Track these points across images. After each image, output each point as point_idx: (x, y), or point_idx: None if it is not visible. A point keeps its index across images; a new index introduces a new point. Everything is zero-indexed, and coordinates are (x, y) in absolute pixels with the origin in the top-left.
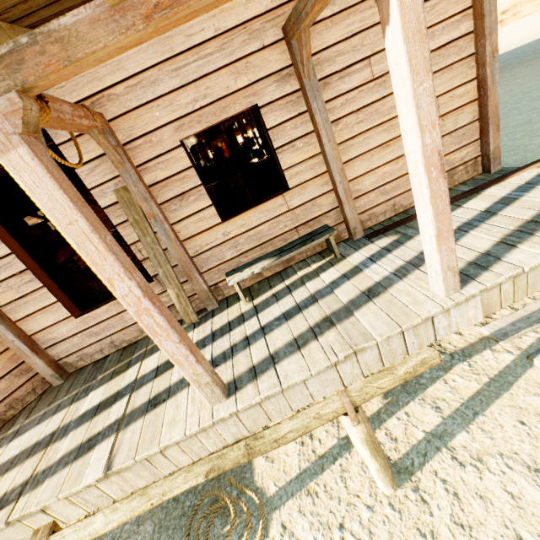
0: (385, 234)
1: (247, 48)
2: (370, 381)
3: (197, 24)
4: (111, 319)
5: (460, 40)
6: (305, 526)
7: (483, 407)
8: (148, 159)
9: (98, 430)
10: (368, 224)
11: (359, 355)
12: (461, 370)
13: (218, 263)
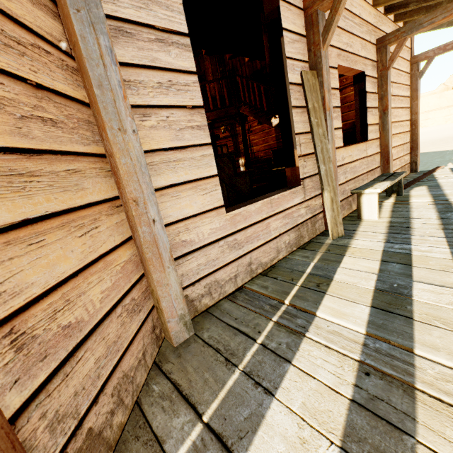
0: (411, 187)
1: (366, 36)
2: None
3: (354, 2)
4: (259, 224)
5: (407, 98)
6: None
7: None
8: None
9: None
10: None
11: None
12: None
13: None
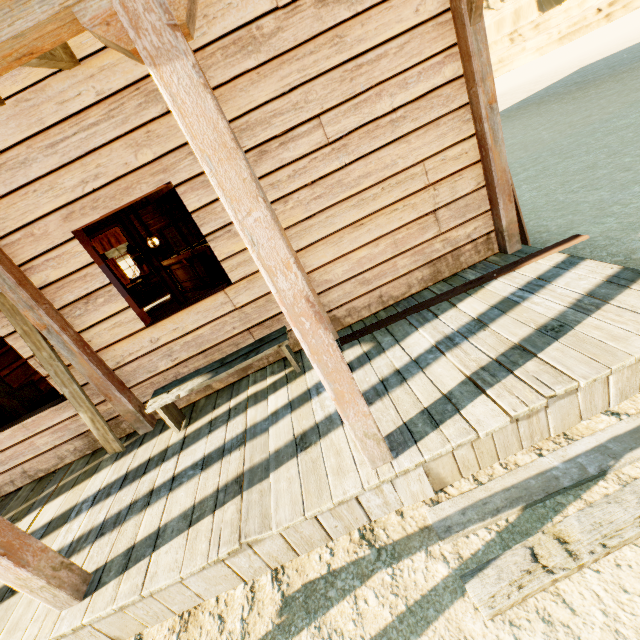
0: (359, 340)
1: (146, 114)
2: None
3: (71, 88)
4: (19, 445)
5: (446, 88)
6: None
7: None
8: (34, 255)
9: None
10: (348, 321)
11: (255, 546)
12: (380, 583)
13: (150, 375)
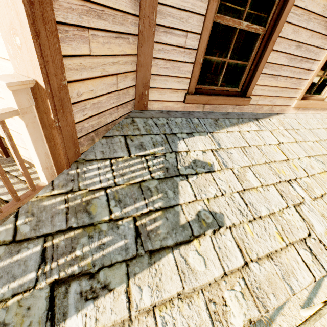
0: None
1: None
2: None
3: None
4: None
5: None
6: (286, 325)
7: (317, 291)
8: None
9: None
10: None
11: None
12: None
13: None
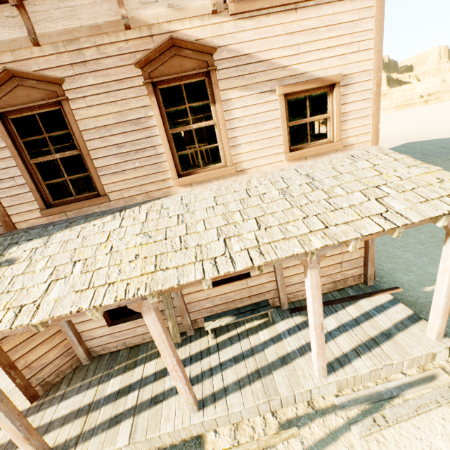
0: (300, 313)
1: None
2: (271, 438)
3: None
4: (129, 330)
5: None
6: None
7: (322, 447)
8: None
9: (121, 411)
10: (292, 300)
11: (270, 401)
12: (319, 422)
13: (200, 309)
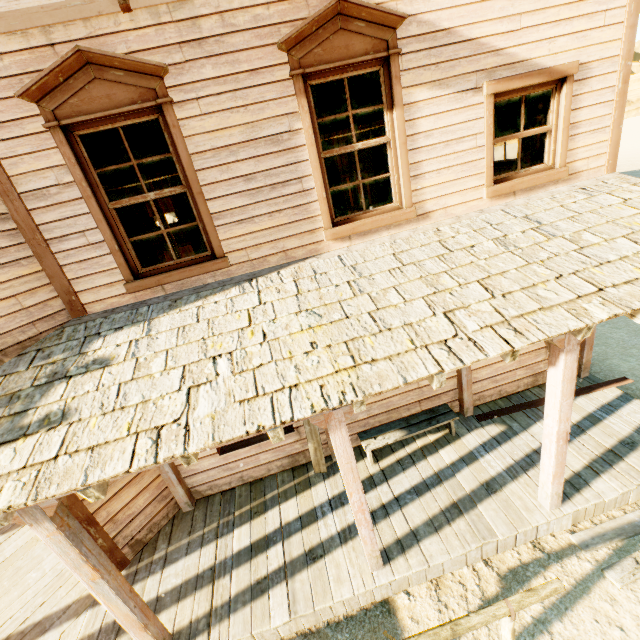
0: (493, 421)
1: None
2: (524, 597)
3: None
4: (248, 458)
5: None
6: None
7: (571, 604)
8: None
9: (263, 574)
10: (476, 403)
11: (483, 545)
12: (556, 570)
13: (350, 422)
